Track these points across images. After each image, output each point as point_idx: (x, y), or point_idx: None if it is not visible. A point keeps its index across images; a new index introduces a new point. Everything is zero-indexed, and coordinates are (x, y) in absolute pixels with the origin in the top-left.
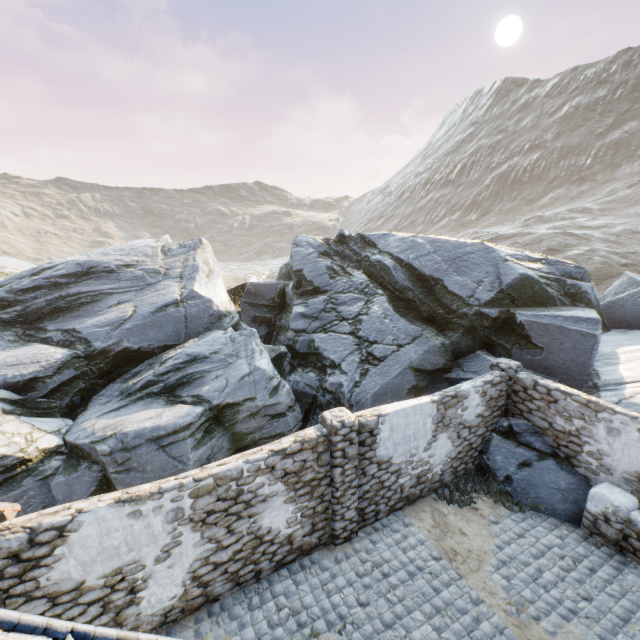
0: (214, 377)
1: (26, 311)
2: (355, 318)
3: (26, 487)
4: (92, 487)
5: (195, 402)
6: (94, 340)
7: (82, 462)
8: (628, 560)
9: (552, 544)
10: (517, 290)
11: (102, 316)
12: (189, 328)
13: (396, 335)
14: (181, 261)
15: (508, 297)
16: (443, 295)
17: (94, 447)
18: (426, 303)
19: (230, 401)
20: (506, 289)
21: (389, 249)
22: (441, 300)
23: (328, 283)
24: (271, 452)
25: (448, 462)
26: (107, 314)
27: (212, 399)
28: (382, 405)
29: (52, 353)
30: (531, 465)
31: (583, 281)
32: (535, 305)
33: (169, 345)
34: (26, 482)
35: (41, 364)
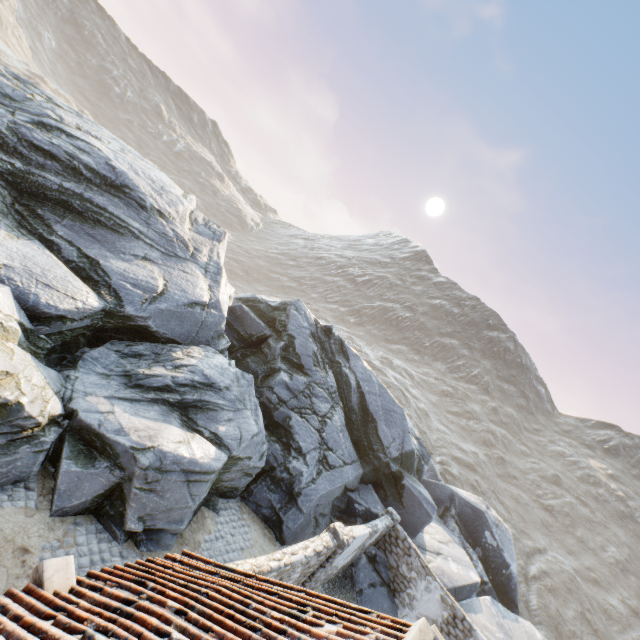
0: (227, 418)
1: (25, 175)
2: (323, 417)
3: (20, 456)
4: (102, 490)
5: (213, 440)
6: (127, 301)
7: (99, 456)
8: None
9: None
10: (406, 457)
11: (128, 264)
12: (198, 334)
13: (344, 451)
14: (207, 248)
15: (401, 459)
16: (372, 433)
17: (132, 453)
18: (360, 430)
19: (241, 456)
20: (404, 454)
21: (356, 371)
22: (369, 435)
23: (311, 368)
24: (315, 552)
25: (340, 568)
26: (133, 265)
27: (233, 449)
28: (352, 527)
29: (85, 292)
30: (376, 587)
31: (425, 464)
32: (406, 470)
33: (175, 340)
34: (22, 450)
35: (77, 304)
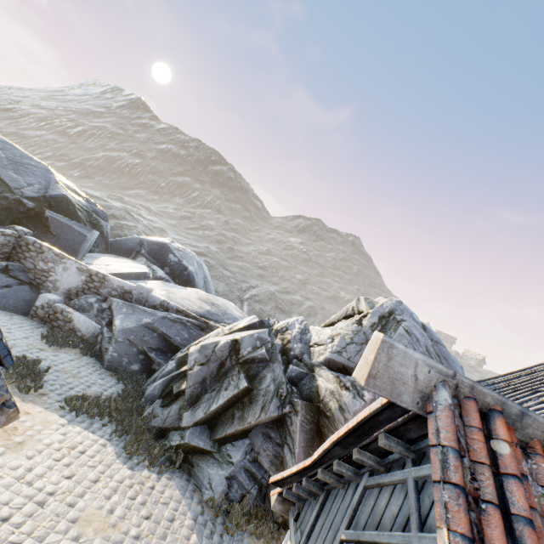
0: None
1: None
2: None
3: None
4: None
5: None
6: None
7: None
8: (47, 326)
9: (3, 319)
10: (57, 202)
11: None
12: None
13: None
14: None
15: (49, 203)
16: None
17: None
18: None
19: None
20: (49, 197)
21: None
22: None
23: None
24: None
25: None
26: None
27: None
28: None
29: None
30: (12, 287)
31: (104, 220)
32: (67, 217)
33: None
34: None
35: None
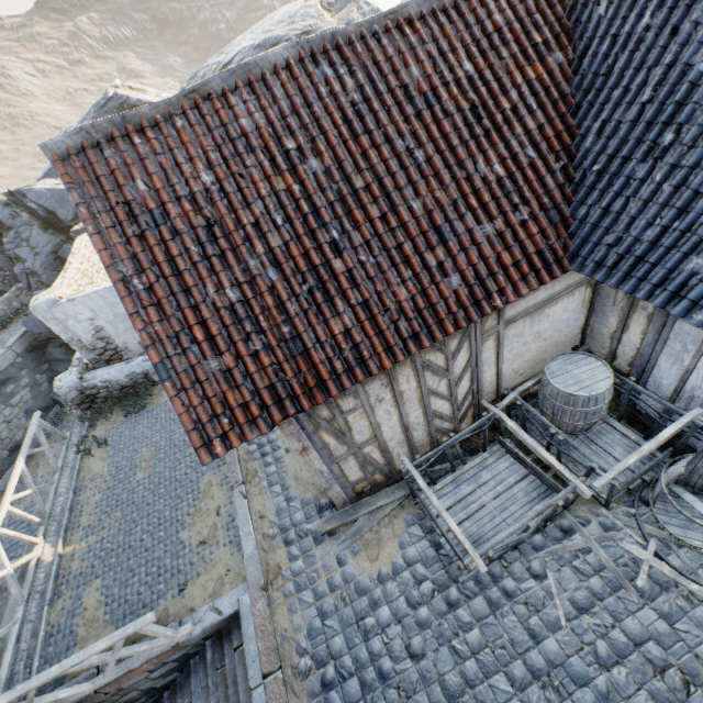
0: None
1: None
2: None
3: None
4: None
5: None
6: None
7: None
8: None
9: None
10: None
11: None
12: None
13: None
14: (354, 11)
15: None
16: None
17: None
18: None
19: None
20: None
21: None
22: None
23: None
24: None
25: None
26: None
27: None
28: None
29: None
30: None
31: None
32: None
33: None
34: None
35: None
